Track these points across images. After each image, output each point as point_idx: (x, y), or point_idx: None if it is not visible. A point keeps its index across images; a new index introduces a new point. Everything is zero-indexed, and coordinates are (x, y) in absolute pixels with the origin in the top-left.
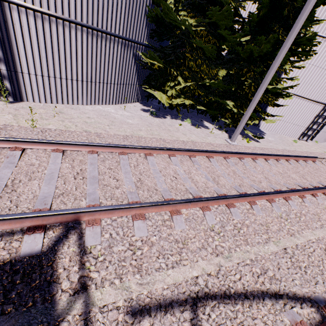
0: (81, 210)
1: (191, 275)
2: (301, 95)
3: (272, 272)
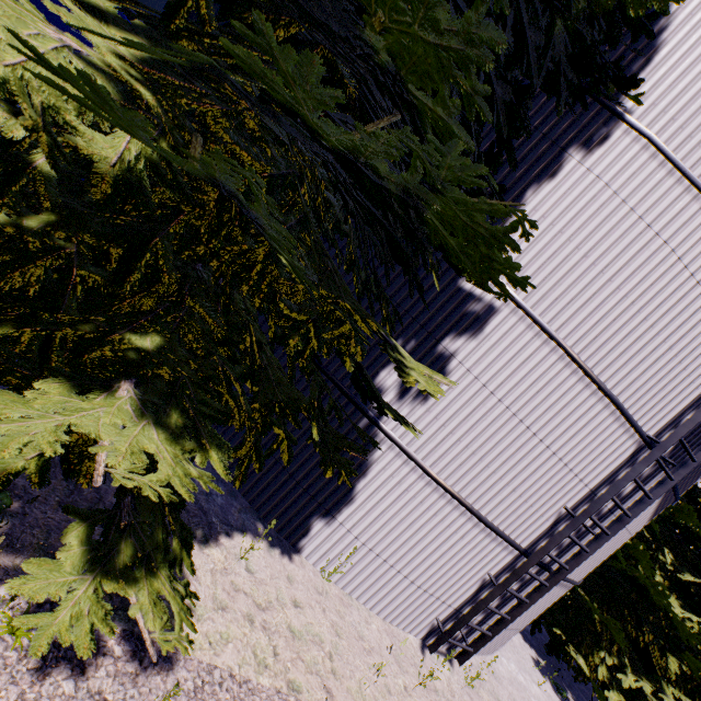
0: None
1: None
2: None
3: None
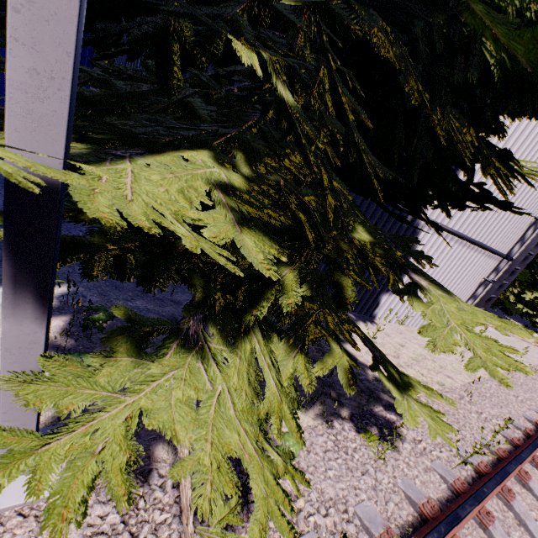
0: None
1: None
2: None
3: None
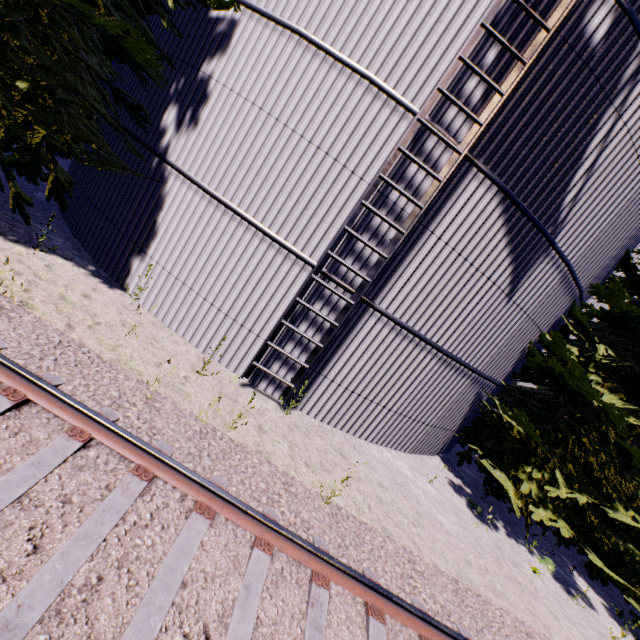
0: None
1: None
2: None
3: None
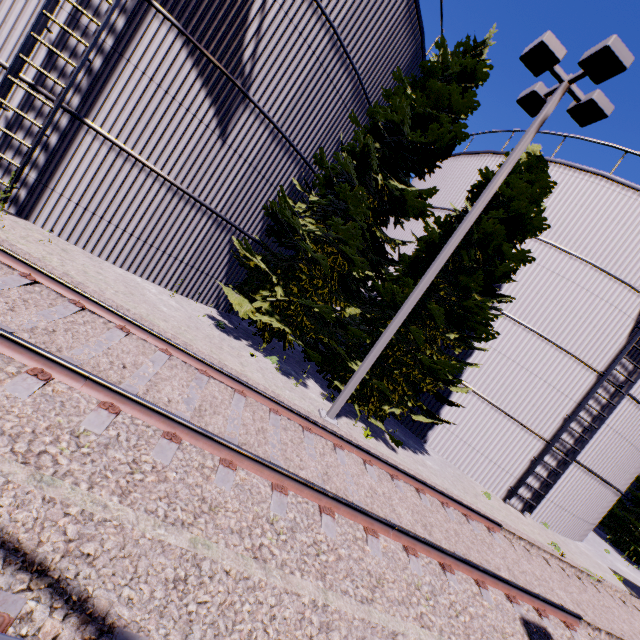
0: None
1: None
2: (500, 406)
3: (98, 547)
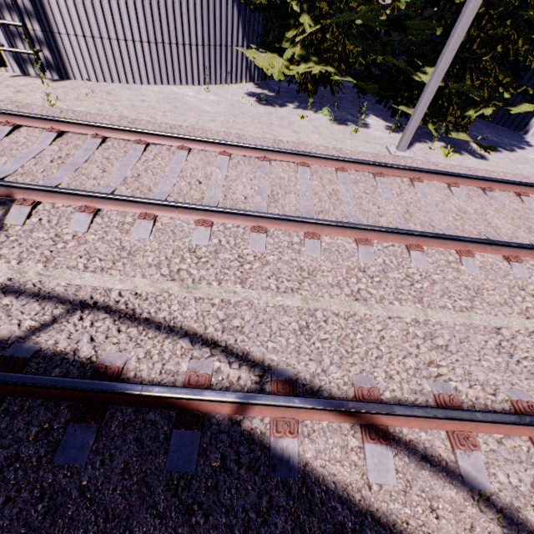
0: (10, 184)
1: (111, 287)
2: None
3: (241, 322)
